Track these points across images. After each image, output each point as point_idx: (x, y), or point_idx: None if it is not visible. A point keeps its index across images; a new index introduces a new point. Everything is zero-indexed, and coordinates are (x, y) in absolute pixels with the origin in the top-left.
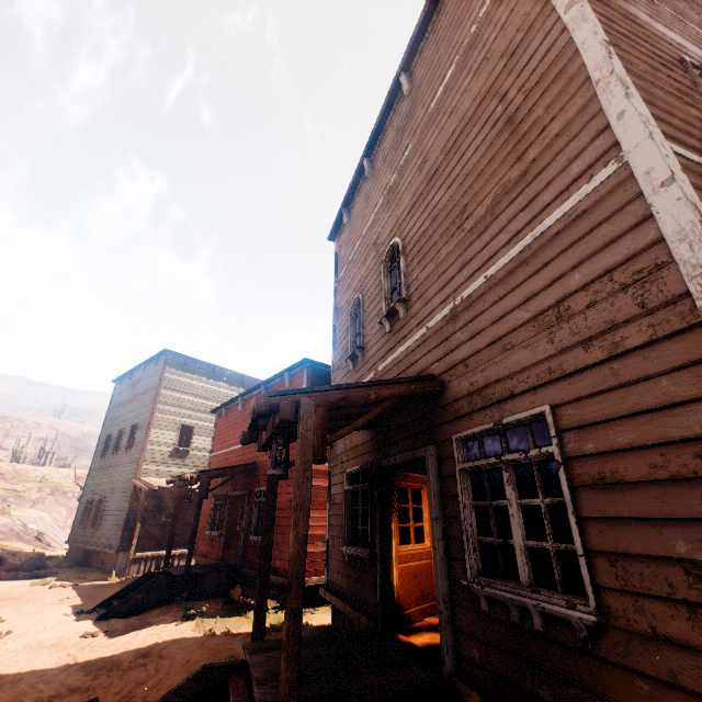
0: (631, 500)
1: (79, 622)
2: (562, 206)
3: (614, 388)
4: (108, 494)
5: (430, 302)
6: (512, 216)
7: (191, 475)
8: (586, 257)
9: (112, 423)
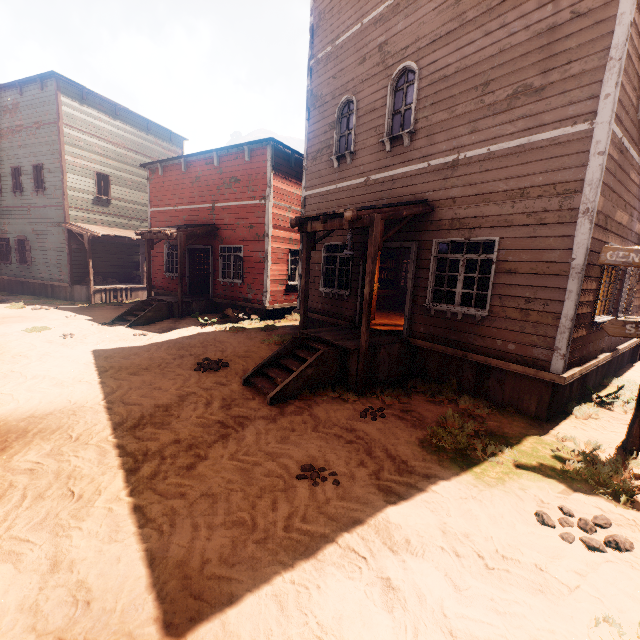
0: (517, 279)
1: (115, 329)
2: (552, 132)
3: (531, 238)
4: (28, 235)
5: (436, 145)
6: (522, 117)
7: (170, 232)
8: (550, 171)
9: None
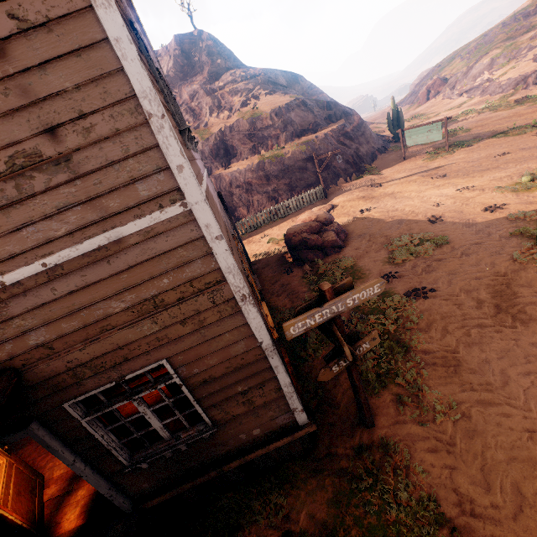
0: (220, 382)
1: None
2: (137, 222)
3: (204, 341)
4: None
5: None
6: (66, 207)
7: None
8: (172, 269)
9: None
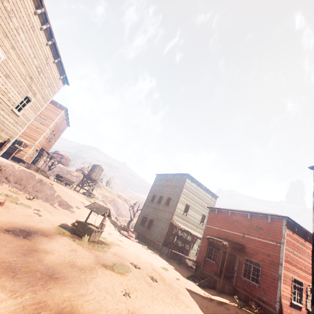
0: None
1: (191, 283)
2: None
3: None
4: (155, 219)
5: None
6: None
7: (225, 243)
8: None
9: (155, 191)
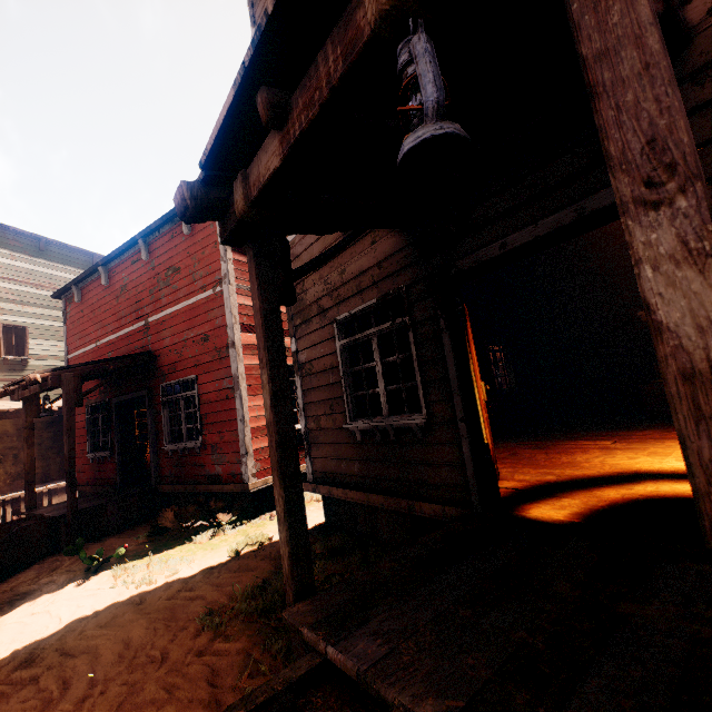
0: None
1: None
2: None
3: None
4: None
5: None
6: None
7: (42, 375)
8: None
9: None
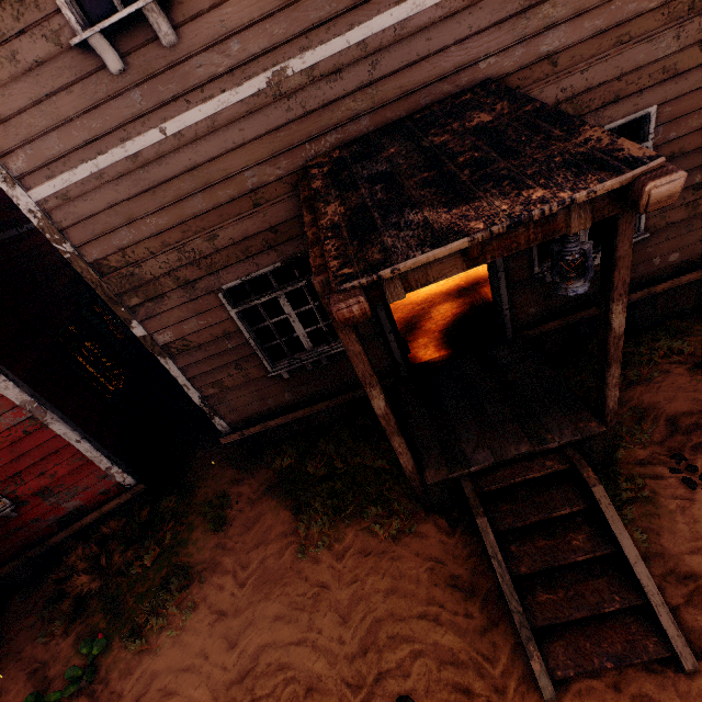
0: (683, 163)
1: None
2: None
3: None
4: None
5: None
6: None
7: None
8: None
9: None
